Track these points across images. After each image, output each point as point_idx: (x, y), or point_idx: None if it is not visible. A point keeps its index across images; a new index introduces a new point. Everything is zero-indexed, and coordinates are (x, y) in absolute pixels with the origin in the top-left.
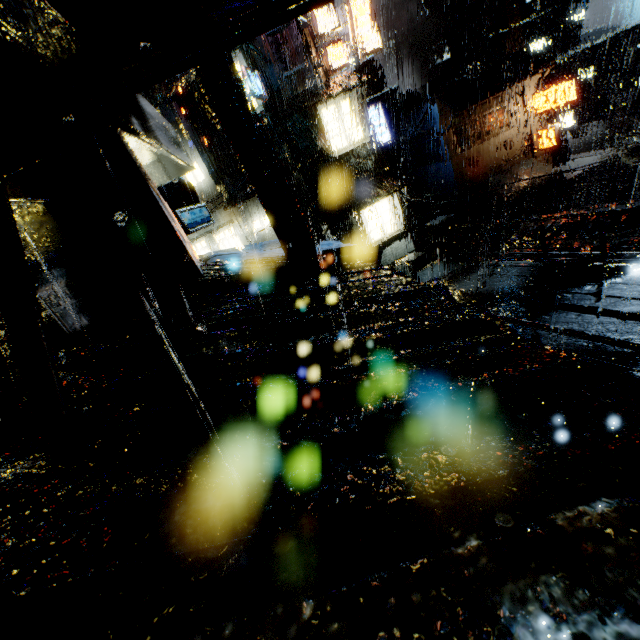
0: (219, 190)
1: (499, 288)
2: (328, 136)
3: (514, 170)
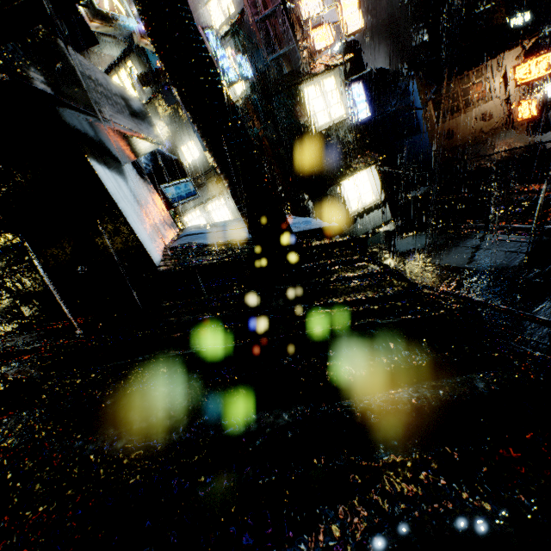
0: (212, 165)
1: (489, 265)
2: (311, 113)
3: (492, 141)
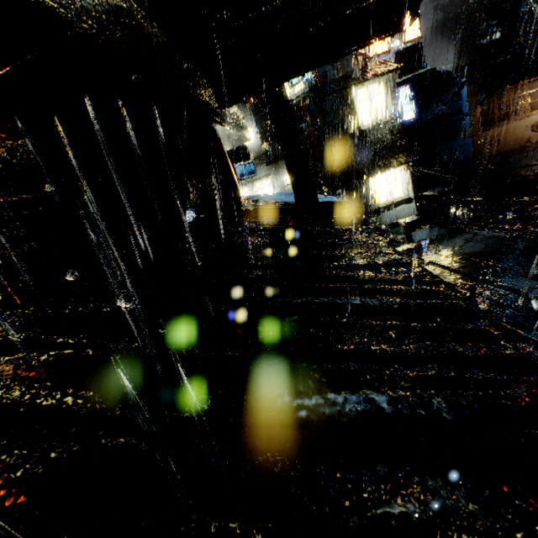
0: (265, 150)
1: (471, 252)
2: (357, 113)
3: (537, 152)
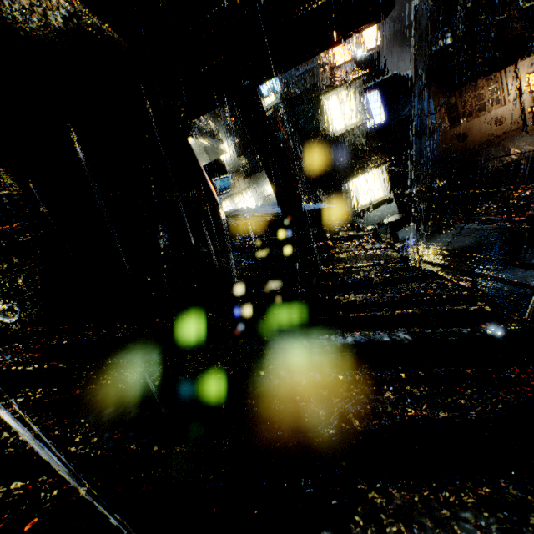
0: (242, 163)
1: (461, 246)
2: (329, 120)
3: (503, 144)
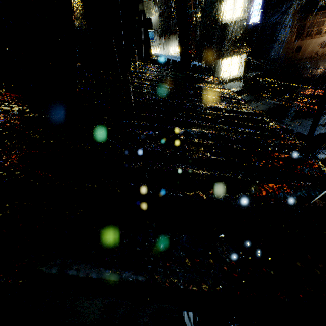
0: (159, 24)
1: (261, 109)
2: (224, 9)
3: (318, 62)
